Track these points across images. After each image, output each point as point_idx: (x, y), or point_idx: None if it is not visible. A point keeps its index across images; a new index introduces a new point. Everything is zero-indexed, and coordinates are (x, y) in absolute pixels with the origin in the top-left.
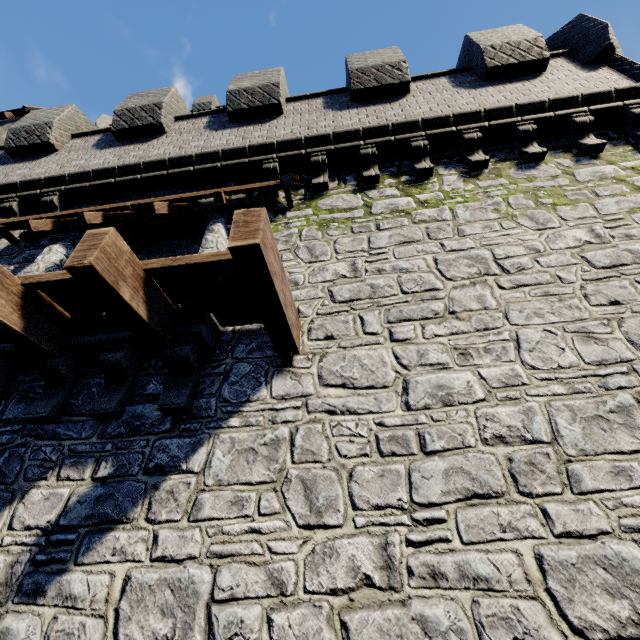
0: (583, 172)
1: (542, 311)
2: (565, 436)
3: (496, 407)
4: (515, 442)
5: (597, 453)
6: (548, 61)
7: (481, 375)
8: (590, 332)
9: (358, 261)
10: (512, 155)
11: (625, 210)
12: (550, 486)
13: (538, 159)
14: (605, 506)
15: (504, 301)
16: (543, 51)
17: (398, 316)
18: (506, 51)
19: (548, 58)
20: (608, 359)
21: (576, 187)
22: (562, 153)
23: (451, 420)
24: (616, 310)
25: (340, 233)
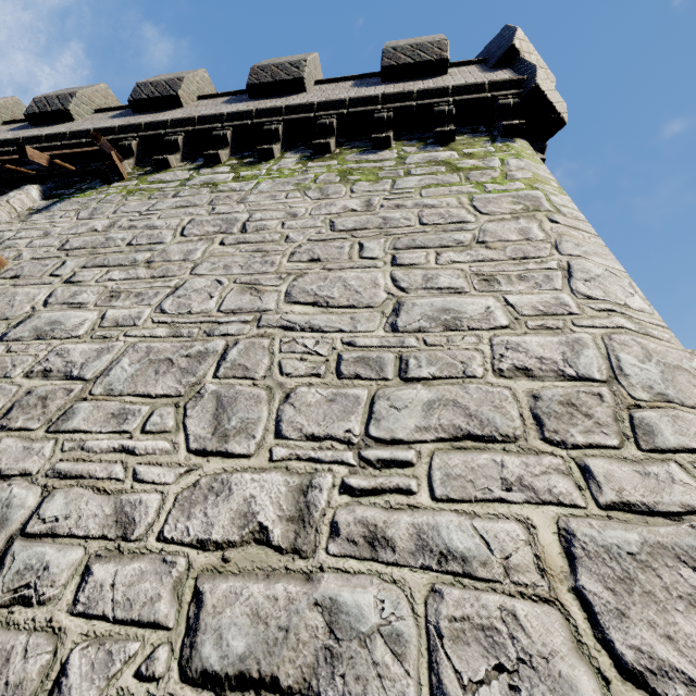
0: (418, 156)
1: (234, 264)
2: (111, 375)
3: (81, 344)
4: (56, 377)
5: (122, 394)
6: (447, 62)
7: (105, 315)
8: (258, 284)
9: (123, 219)
10: (367, 144)
11: (421, 185)
12: (33, 421)
13: (384, 145)
14: (62, 447)
15: (210, 254)
16: (443, 52)
17: (98, 263)
18: (406, 52)
19: (446, 59)
20: (245, 308)
21: (396, 167)
22: (416, 142)
23: (24, 352)
24: (308, 266)
25: (137, 198)
